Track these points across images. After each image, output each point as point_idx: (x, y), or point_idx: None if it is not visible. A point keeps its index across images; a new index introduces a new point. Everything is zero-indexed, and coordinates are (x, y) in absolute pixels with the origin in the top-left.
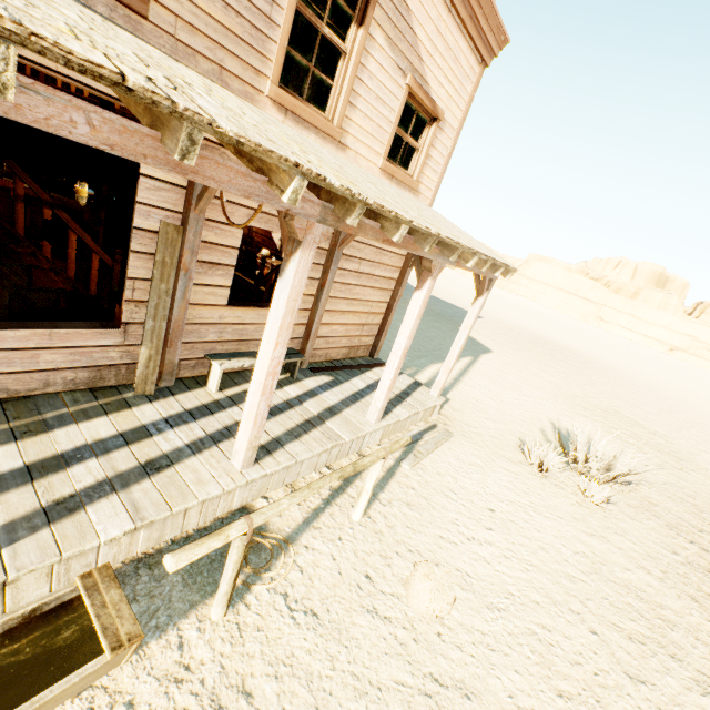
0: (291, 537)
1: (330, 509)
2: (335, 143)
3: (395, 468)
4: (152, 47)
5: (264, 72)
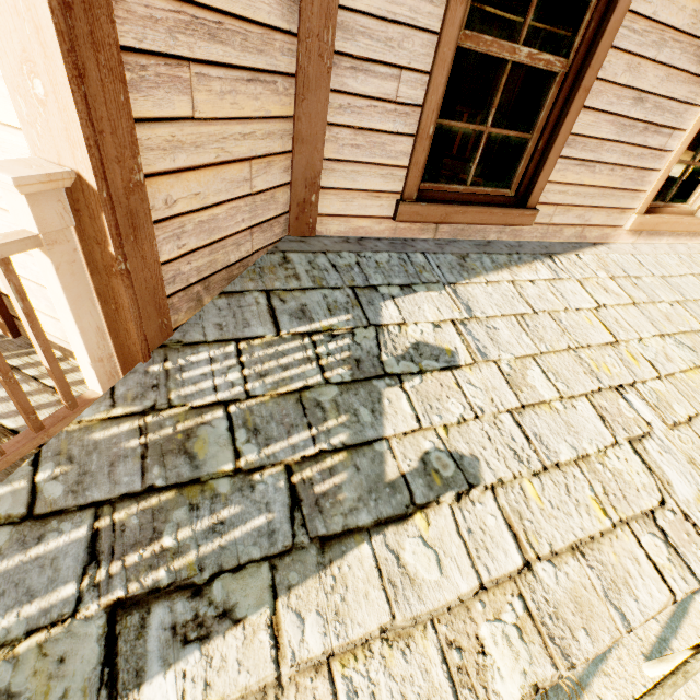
0: (582, 679)
1: (616, 650)
2: (691, 233)
3: (687, 601)
4: (535, 262)
5: (631, 206)
